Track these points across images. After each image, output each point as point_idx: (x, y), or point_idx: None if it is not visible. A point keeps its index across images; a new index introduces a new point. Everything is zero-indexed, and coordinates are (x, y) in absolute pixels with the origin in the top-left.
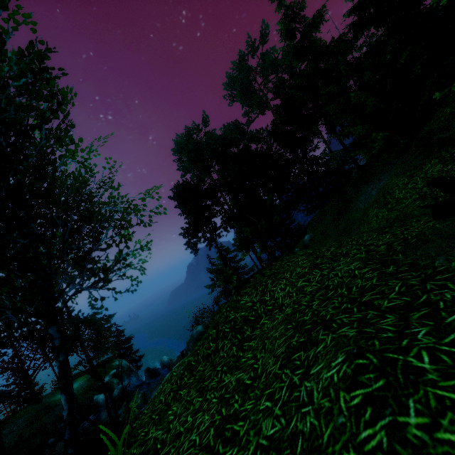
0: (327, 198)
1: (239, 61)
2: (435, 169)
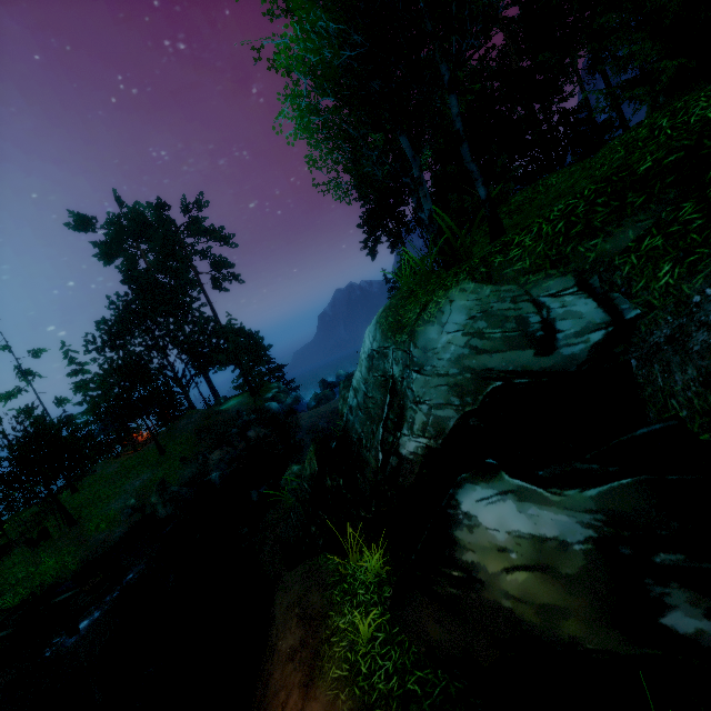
0: None
1: None
2: None
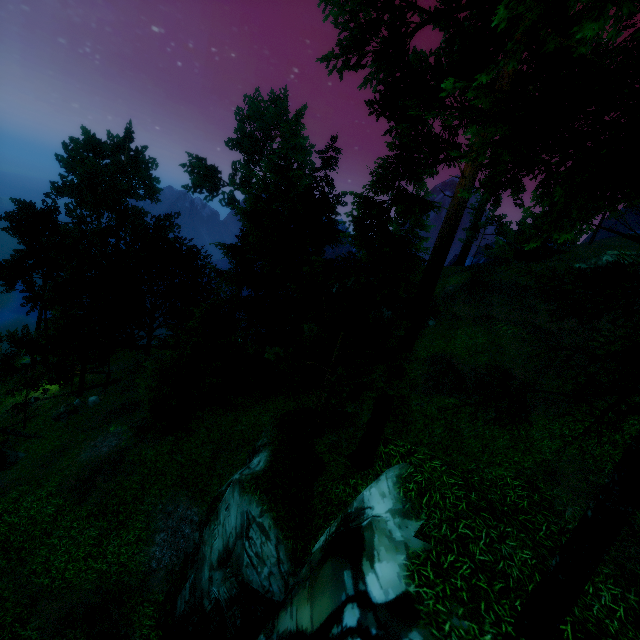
0: None
1: (277, 99)
2: (50, 510)
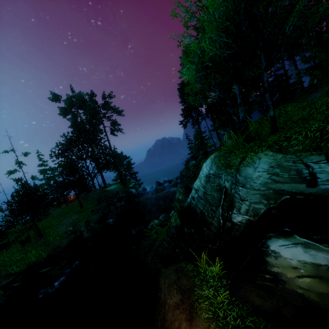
0: (278, 104)
1: None
2: None
